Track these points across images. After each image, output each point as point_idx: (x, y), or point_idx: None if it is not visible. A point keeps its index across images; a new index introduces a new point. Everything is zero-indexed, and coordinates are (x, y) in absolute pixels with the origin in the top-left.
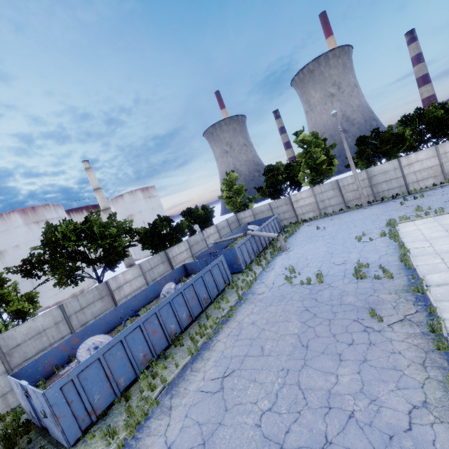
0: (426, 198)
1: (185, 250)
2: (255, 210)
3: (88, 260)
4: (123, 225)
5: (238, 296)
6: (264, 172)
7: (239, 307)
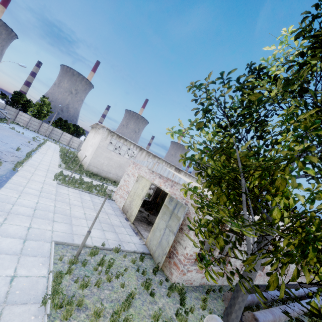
0: (60, 144)
1: None
2: None
3: None
4: None
5: None
6: (15, 92)
7: None
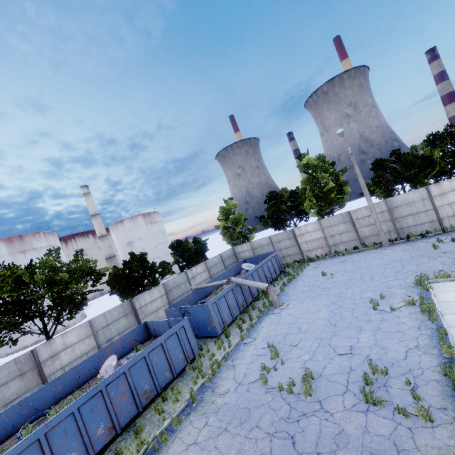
0: None
1: (159, 296)
2: (253, 243)
3: (27, 314)
4: (84, 267)
5: (189, 394)
6: (266, 200)
7: (185, 419)
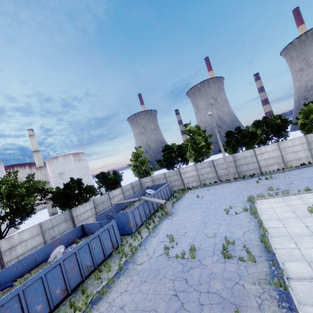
0: (274, 180)
1: (90, 209)
2: (153, 177)
3: None
4: (36, 185)
5: (119, 265)
6: (163, 150)
7: (117, 280)
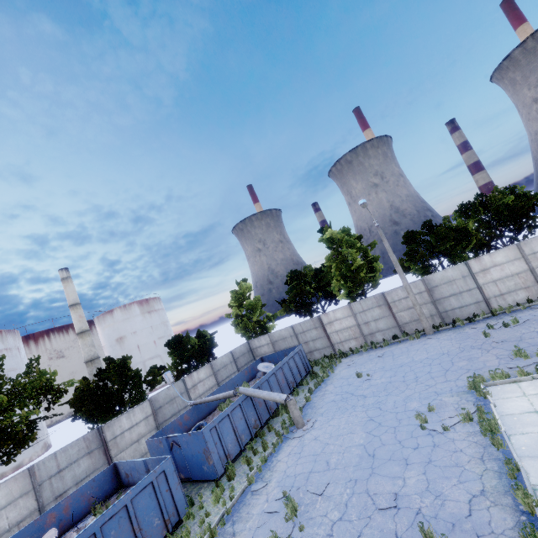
0: (525, 327)
1: (143, 418)
2: (273, 335)
3: None
4: (35, 382)
5: None
6: (287, 281)
7: None
